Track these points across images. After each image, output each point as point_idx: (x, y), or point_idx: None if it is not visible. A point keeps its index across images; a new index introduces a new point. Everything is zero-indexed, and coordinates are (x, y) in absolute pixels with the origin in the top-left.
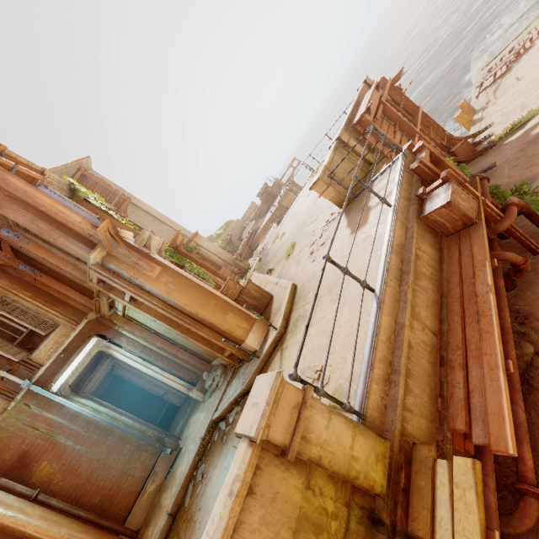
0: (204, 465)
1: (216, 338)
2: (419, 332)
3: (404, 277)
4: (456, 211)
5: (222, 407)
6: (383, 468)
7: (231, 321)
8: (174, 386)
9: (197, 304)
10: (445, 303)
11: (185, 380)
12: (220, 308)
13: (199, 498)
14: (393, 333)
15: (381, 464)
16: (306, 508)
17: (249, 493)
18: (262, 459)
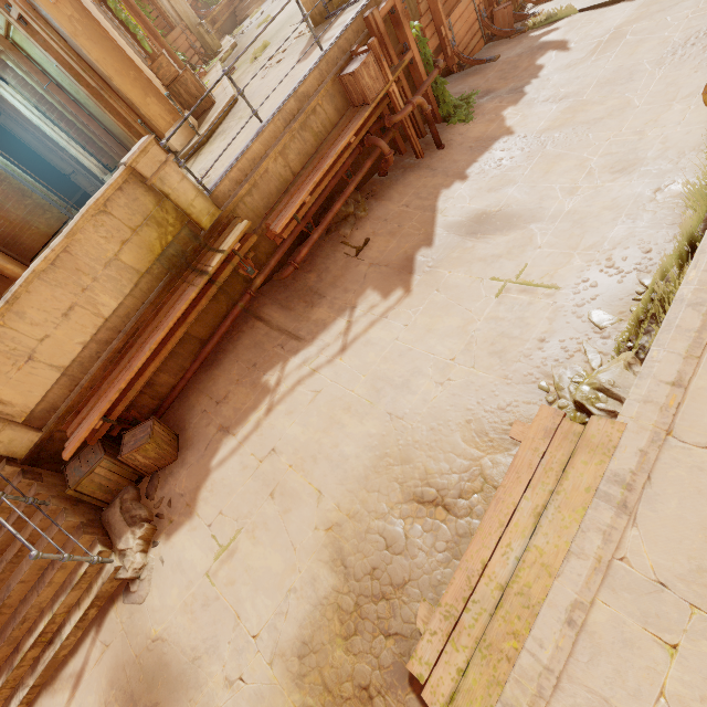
0: None
1: (133, 120)
2: (281, 167)
3: (292, 123)
4: (359, 85)
5: None
6: (211, 220)
7: (153, 107)
8: (85, 162)
9: (112, 67)
10: (314, 158)
11: (99, 161)
12: (141, 86)
13: None
14: (260, 159)
15: (211, 218)
16: (155, 214)
17: (120, 190)
18: (131, 179)
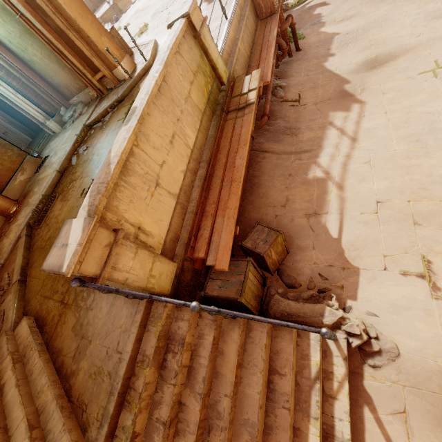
0: (85, 145)
1: (92, 54)
2: (243, 49)
3: (241, 21)
4: None
5: (97, 113)
6: (226, 77)
7: (106, 44)
8: (29, 111)
9: (76, 10)
10: (254, 47)
11: (41, 110)
12: (97, 27)
13: (89, 153)
14: (233, 41)
15: (226, 75)
16: (201, 64)
17: (183, 37)
18: (187, 30)
